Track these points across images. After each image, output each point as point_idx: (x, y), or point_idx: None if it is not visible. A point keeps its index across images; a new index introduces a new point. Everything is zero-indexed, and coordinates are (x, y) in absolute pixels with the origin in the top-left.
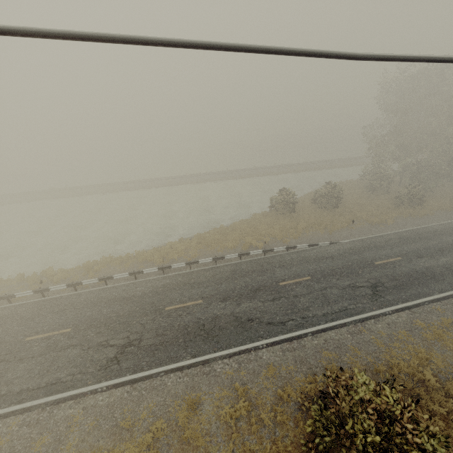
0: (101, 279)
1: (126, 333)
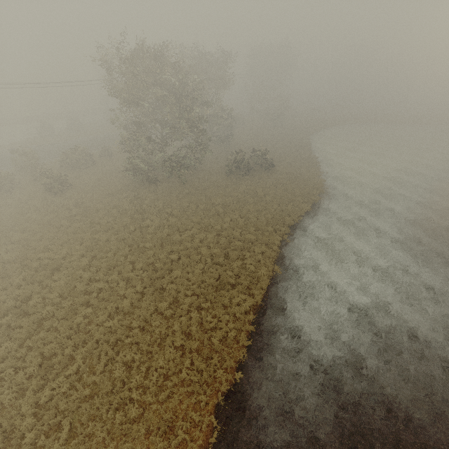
0: None
1: None
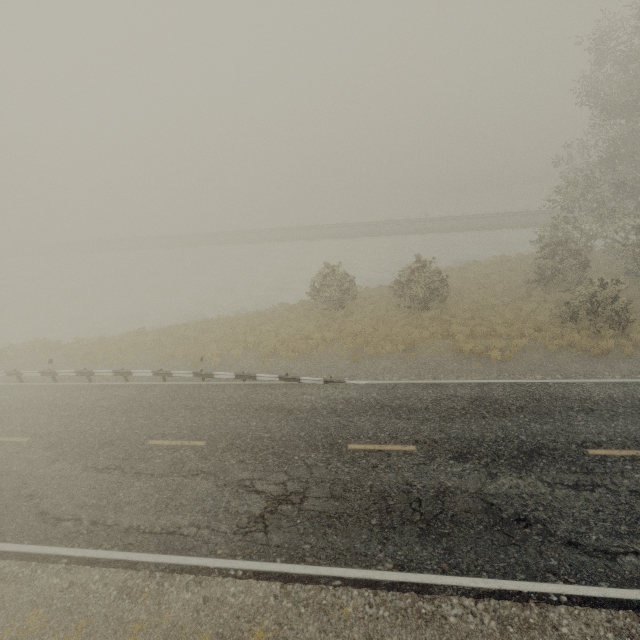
0: None
1: None
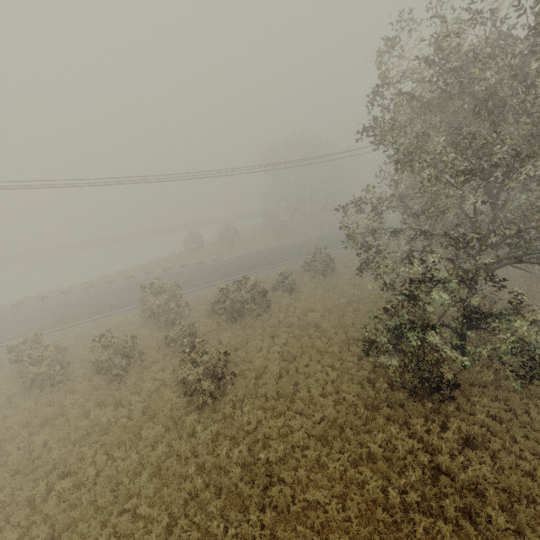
0: (39, 299)
1: (59, 316)
